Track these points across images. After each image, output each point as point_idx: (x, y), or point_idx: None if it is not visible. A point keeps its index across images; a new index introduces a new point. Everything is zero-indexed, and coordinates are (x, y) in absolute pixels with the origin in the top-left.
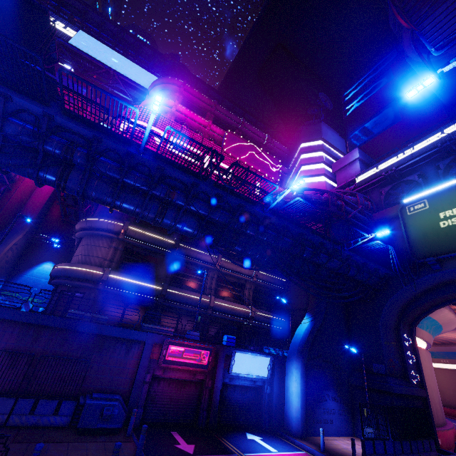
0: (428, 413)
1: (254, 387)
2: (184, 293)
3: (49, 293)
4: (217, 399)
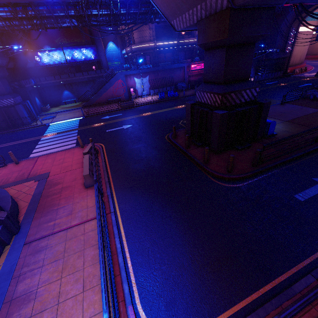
0: (288, 62)
1: None
2: (186, 40)
3: (119, 58)
4: None
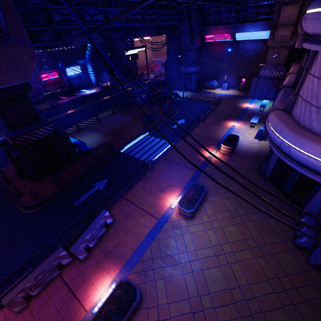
0: (136, 66)
1: (79, 77)
2: None
3: None
4: (67, 85)
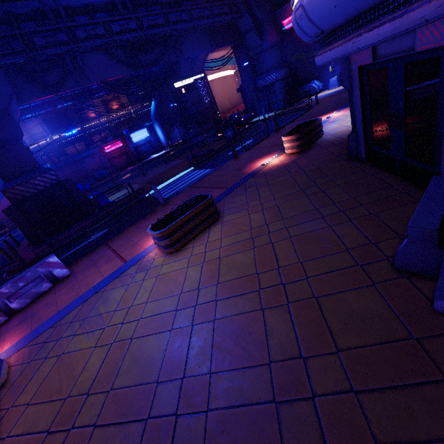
0: (215, 111)
1: (147, 142)
2: (93, 123)
3: None
4: (135, 153)
